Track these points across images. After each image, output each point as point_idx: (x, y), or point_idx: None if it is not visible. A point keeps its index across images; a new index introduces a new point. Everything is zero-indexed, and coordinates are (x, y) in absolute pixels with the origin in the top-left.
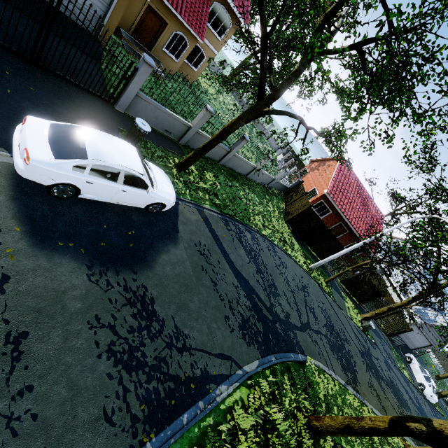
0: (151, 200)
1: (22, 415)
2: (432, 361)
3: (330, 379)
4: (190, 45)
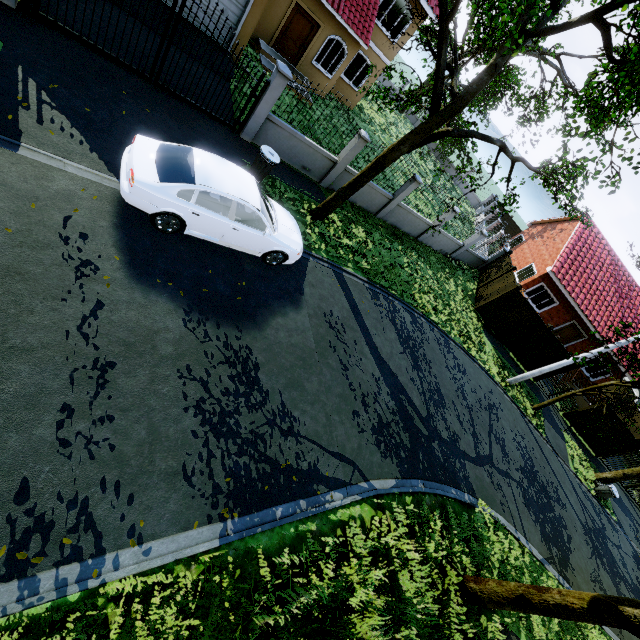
0: (269, 246)
1: (100, 441)
2: None
3: (516, 545)
4: (349, 53)
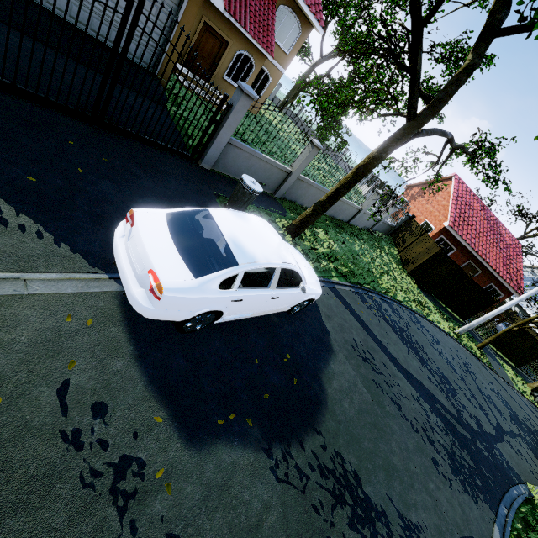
0: (300, 298)
1: None
2: None
3: None
4: (256, 66)
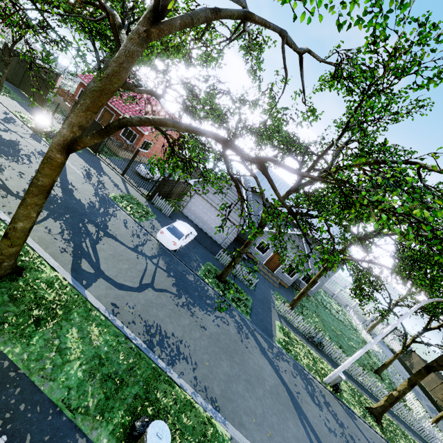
0: None
1: None
2: (371, 348)
3: None
4: None
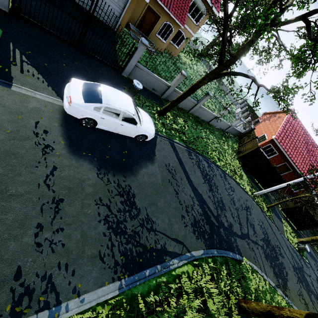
0: (138, 132)
1: (57, 242)
2: None
3: (262, 279)
4: (174, 30)
